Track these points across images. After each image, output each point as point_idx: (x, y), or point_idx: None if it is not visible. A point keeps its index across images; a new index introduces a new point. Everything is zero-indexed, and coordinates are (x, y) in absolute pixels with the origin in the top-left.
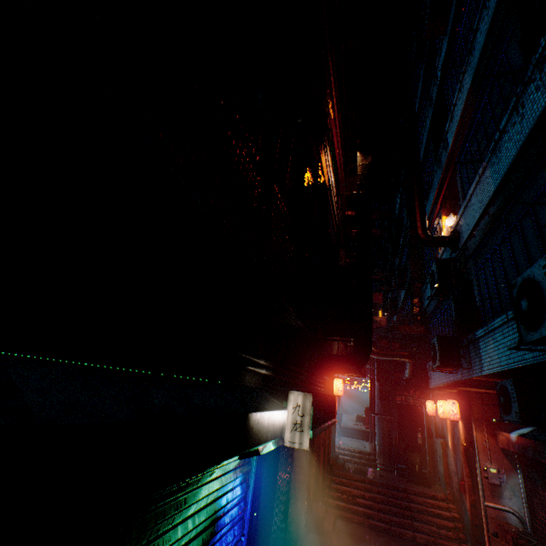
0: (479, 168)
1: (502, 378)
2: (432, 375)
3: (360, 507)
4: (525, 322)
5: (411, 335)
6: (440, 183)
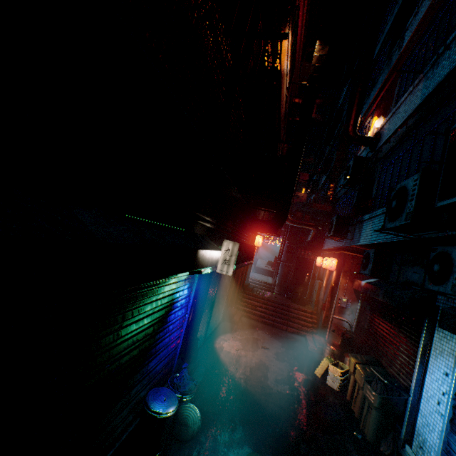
0: (416, 79)
1: (370, 248)
2: (327, 241)
3: (258, 312)
4: (390, 216)
5: (320, 212)
6: (383, 84)
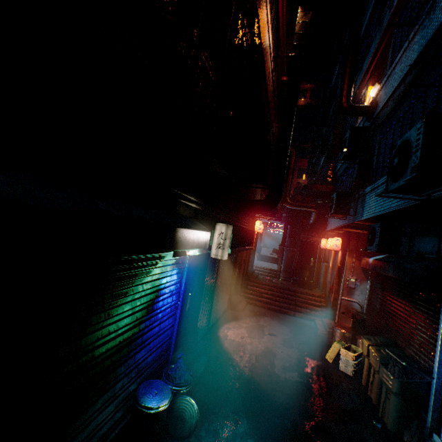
0: (411, 32)
1: (375, 222)
2: (330, 222)
3: (264, 298)
4: (392, 176)
5: (321, 193)
6: (376, 50)
